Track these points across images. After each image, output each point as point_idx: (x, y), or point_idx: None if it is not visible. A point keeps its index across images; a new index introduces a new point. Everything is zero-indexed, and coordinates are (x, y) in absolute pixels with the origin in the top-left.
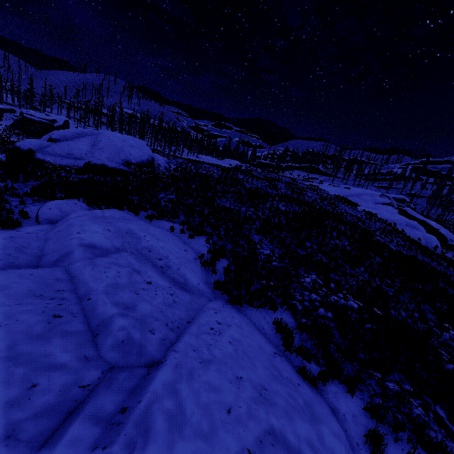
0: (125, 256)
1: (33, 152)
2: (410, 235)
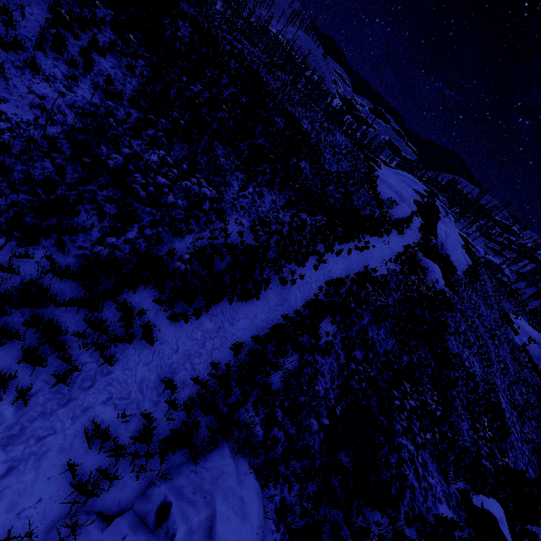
0: None
1: None
2: (380, 189)
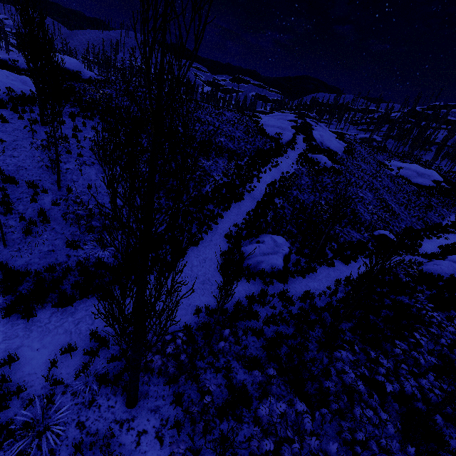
0: (5, 72)
1: (8, 61)
2: (268, 131)
